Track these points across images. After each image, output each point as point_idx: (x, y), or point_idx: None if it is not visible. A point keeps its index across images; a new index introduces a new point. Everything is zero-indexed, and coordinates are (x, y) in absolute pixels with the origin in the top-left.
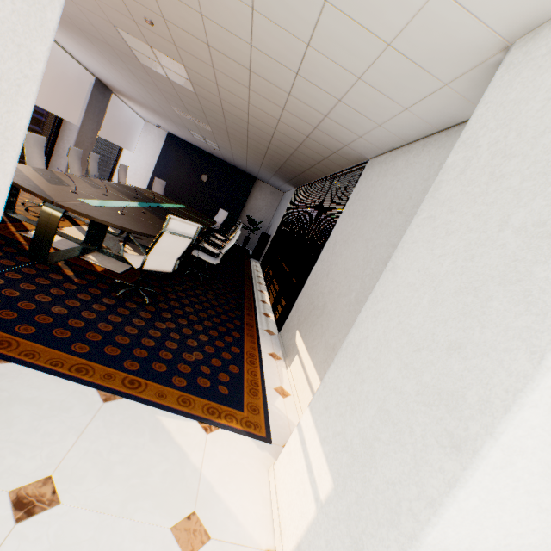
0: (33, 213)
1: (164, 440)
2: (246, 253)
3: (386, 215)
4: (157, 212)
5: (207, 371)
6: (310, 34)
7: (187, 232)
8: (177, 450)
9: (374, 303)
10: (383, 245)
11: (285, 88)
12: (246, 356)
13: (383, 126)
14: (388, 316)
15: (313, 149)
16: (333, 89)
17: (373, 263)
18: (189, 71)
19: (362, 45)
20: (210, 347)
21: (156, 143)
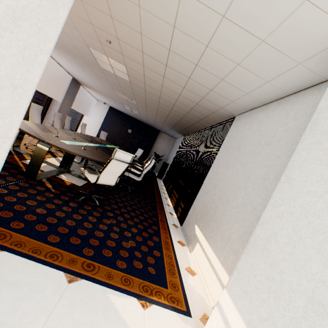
0: (30, 149)
1: (113, 317)
2: (154, 174)
3: (256, 147)
4: (103, 149)
5: (139, 255)
6: (209, 39)
7: (126, 159)
8: (124, 326)
9: (276, 206)
10: (258, 166)
11: (187, 74)
12: (163, 243)
13: (249, 94)
14: (294, 216)
15: (199, 111)
16: (219, 73)
17: (252, 178)
18: (128, 68)
19: (244, 43)
20: (139, 237)
21: (102, 112)
